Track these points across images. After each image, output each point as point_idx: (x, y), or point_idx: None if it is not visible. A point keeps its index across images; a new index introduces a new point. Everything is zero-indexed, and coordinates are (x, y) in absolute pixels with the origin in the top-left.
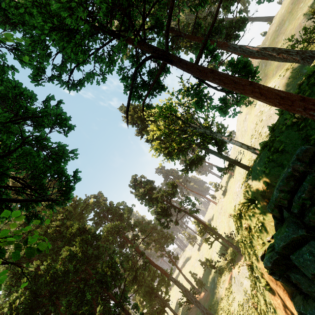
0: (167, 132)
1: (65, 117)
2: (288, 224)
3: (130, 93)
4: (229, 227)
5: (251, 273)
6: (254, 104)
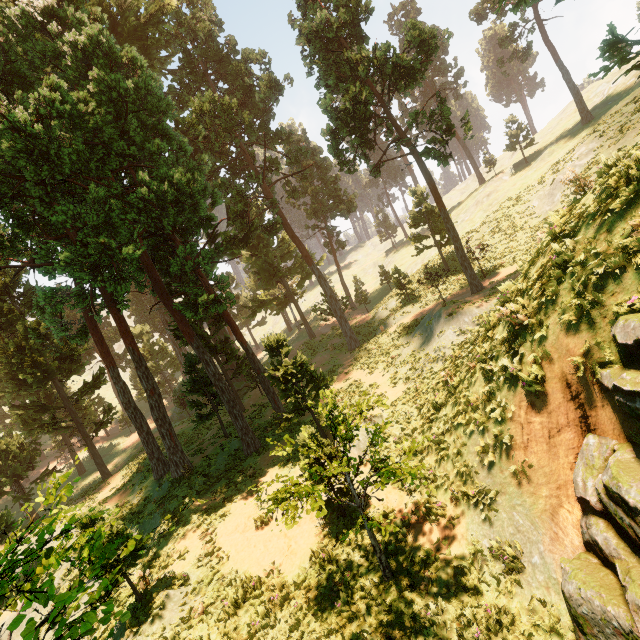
0: None
1: None
2: None
3: None
4: (480, 236)
5: (507, 340)
6: None
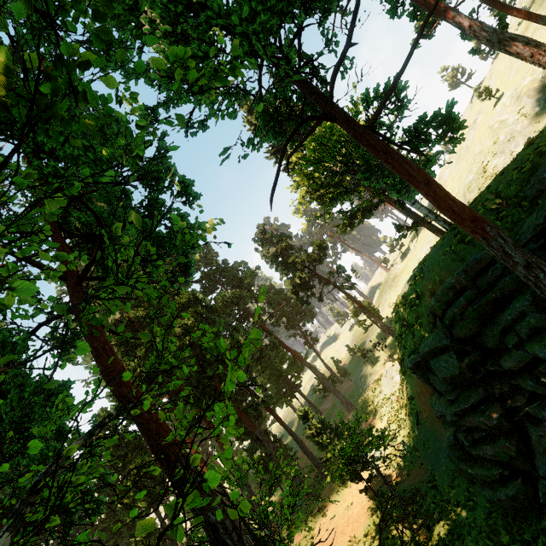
0: (320, 178)
1: (188, 183)
2: (438, 333)
3: (277, 175)
4: None
5: (400, 369)
6: (500, 93)
